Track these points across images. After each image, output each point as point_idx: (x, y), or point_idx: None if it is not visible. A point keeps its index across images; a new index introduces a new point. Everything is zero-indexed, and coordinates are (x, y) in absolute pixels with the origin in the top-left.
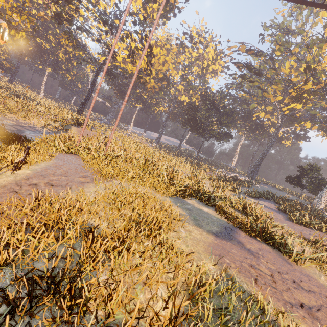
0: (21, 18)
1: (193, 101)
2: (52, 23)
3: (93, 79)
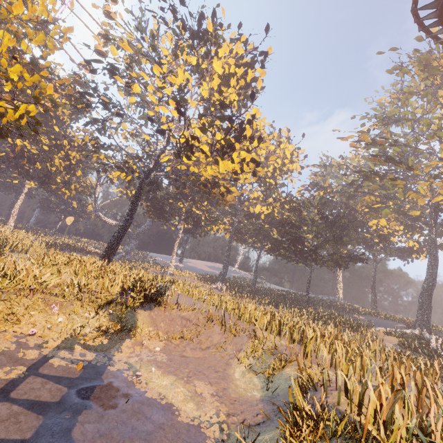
0: (31, 76)
1: (270, 212)
2: (45, 119)
3: (136, 195)
